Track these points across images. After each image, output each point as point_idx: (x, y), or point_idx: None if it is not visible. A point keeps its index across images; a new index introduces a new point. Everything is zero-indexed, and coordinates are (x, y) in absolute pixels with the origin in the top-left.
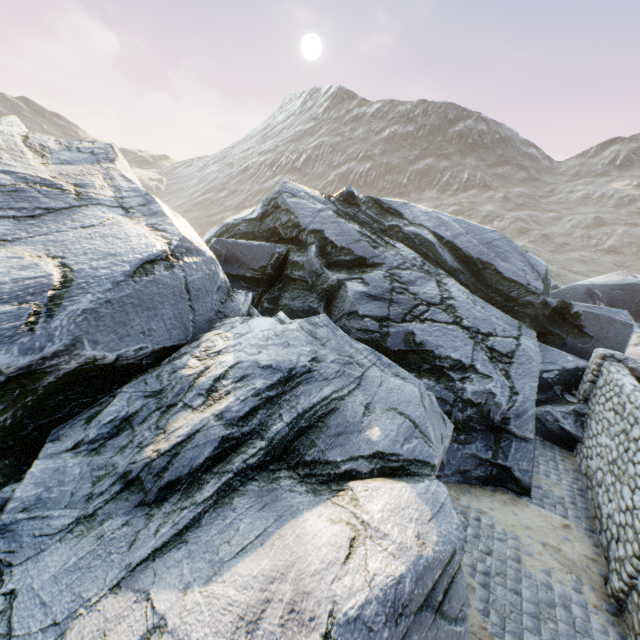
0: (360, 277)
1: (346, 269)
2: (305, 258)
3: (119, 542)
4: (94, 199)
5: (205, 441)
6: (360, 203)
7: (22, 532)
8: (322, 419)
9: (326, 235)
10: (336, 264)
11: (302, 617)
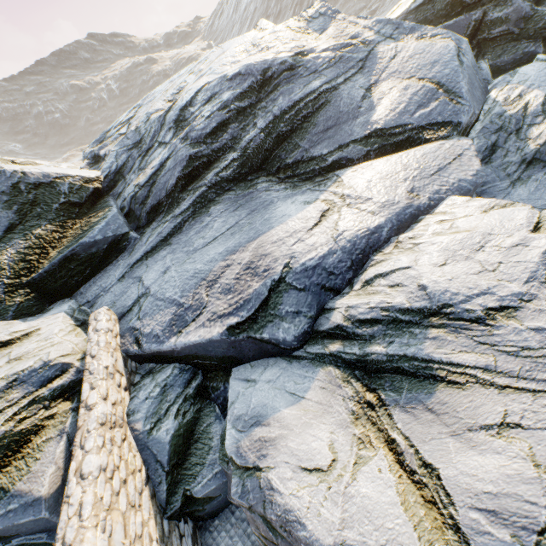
0: None
1: None
2: (510, 9)
3: None
4: (372, 41)
5: None
6: None
7: (490, 192)
8: None
9: None
10: None
11: None
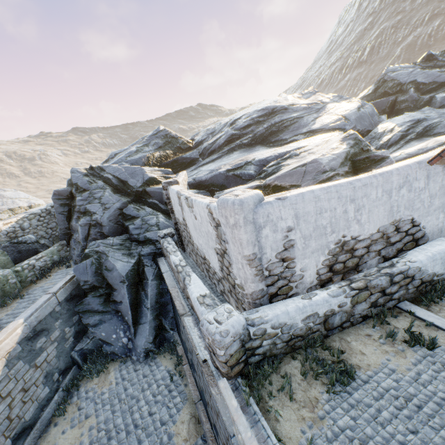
0: (443, 91)
1: (433, 92)
2: (407, 96)
3: None
4: (326, 102)
5: (396, 136)
6: (437, 57)
7: None
8: (434, 127)
9: (418, 81)
10: (426, 92)
11: (438, 141)
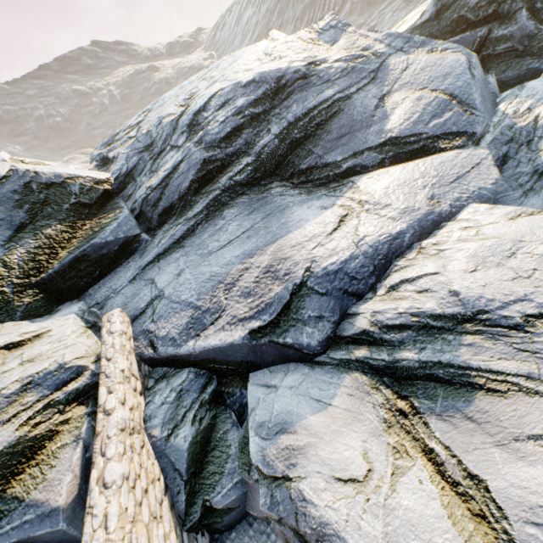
0: None
1: None
2: (515, 27)
3: None
4: (384, 53)
5: None
6: None
7: (503, 201)
8: None
9: None
10: None
11: None
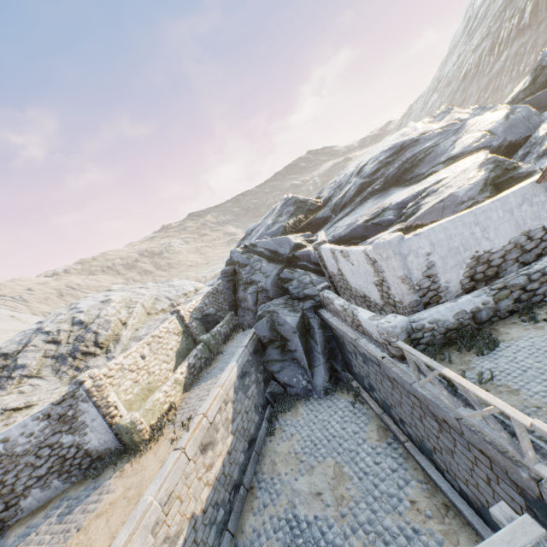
0: None
1: None
2: None
3: (546, 160)
4: (465, 119)
5: None
6: None
7: None
8: None
9: None
10: None
11: None
